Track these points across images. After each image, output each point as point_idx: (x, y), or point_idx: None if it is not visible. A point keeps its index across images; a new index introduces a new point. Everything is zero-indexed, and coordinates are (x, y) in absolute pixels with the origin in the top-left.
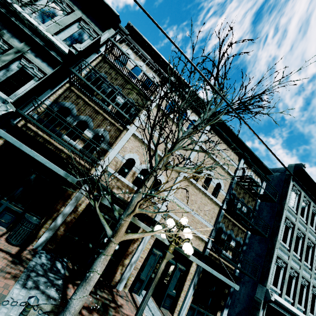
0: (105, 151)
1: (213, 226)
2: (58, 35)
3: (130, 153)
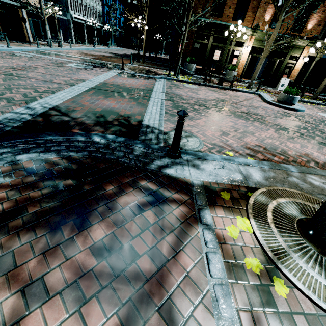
0: None
1: None
2: None
3: None
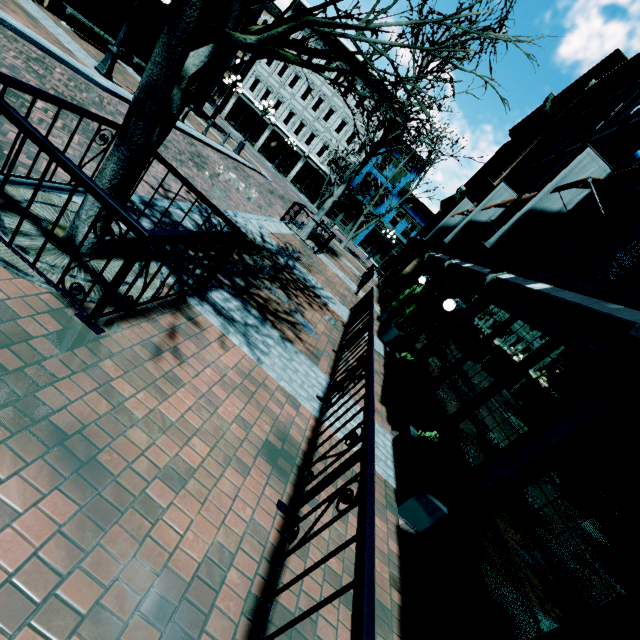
0: None
1: None
2: None
3: None
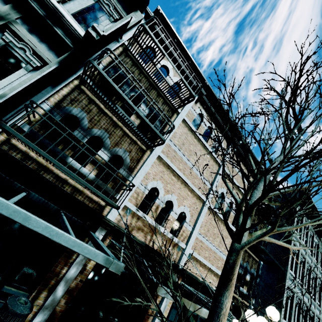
0: (124, 179)
1: None
2: (64, 4)
3: (153, 180)
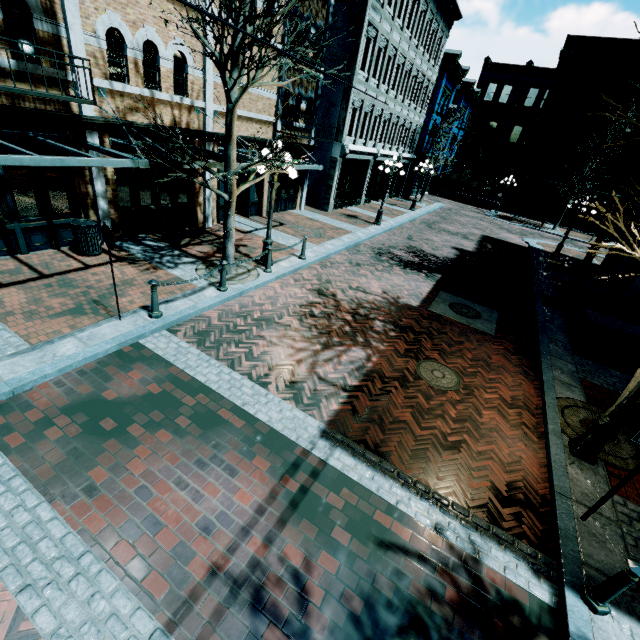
0: (55, 40)
1: (277, 94)
2: None
3: (100, 15)
